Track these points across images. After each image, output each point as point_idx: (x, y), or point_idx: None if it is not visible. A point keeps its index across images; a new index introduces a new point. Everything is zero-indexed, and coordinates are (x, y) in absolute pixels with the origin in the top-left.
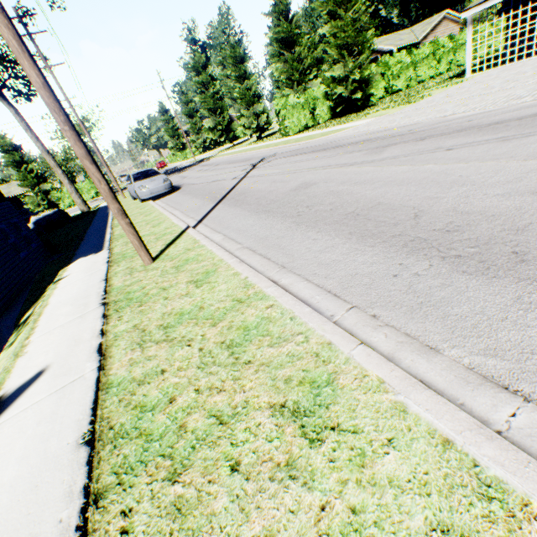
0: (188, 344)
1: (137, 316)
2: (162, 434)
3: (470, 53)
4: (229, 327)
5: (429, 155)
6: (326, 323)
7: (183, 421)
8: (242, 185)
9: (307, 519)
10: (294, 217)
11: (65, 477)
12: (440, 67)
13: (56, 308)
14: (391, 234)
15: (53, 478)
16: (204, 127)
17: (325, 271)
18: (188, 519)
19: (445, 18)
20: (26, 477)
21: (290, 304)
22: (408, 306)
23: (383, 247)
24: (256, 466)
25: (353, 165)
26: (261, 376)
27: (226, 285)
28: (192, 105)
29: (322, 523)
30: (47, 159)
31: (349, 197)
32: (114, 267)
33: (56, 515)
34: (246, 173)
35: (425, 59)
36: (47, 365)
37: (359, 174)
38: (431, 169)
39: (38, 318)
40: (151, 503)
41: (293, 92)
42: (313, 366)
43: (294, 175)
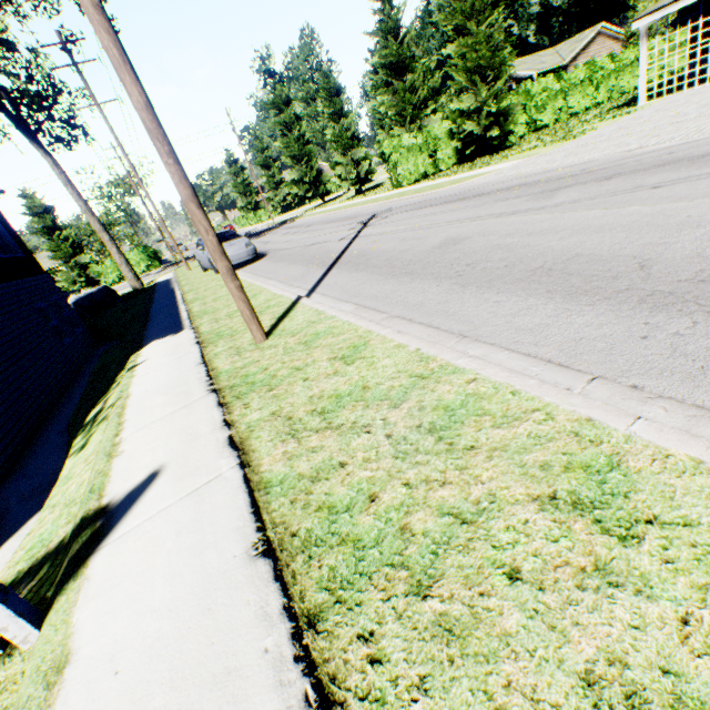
0: (365, 431)
1: (271, 402)
2: (377, 539)
3: (644, 74)
4: (420, 408)
5: (627, 196)
6: (571, 396)
7: (402, 522)
8: (357, 246)
9: (665, 637)
10: (454, 278)
11: (248, 597)
12: (599, 95)
13: (144, 399)
14: (613, 289)
15: (230, 599)
16: (283, 181)
17: (530, 337)
18: (469, 642)
19: (599, 34)
20: (188, 599)
21: (503, 377)
22: (682, 373)
23: (609, 305)
24: (547, 572)
25: (515, 214)
26: (499, 463)
27: (391, 360)
28: (269, 152)
29: (694, 641)
30: (91, 221)
31: (527, 250)
32: (210, 348)
33: (256, 644)
34: (356, 232)
35: (579, 85)
36: (160, 465)
37: (530, 224)
38: (639, 212)
39: (122, 411)
40: (400, 624)
41: (404, 132)
42: (576, 447)
43: (430, 231)
